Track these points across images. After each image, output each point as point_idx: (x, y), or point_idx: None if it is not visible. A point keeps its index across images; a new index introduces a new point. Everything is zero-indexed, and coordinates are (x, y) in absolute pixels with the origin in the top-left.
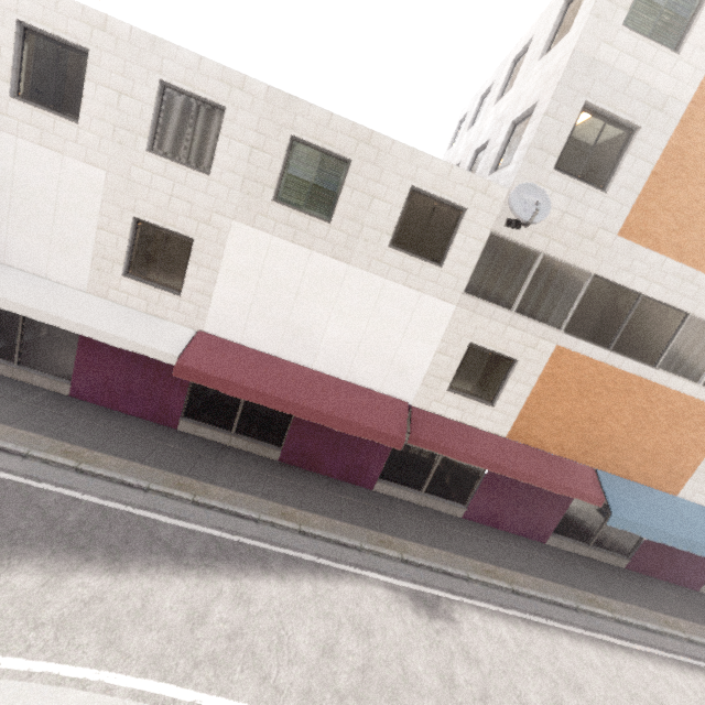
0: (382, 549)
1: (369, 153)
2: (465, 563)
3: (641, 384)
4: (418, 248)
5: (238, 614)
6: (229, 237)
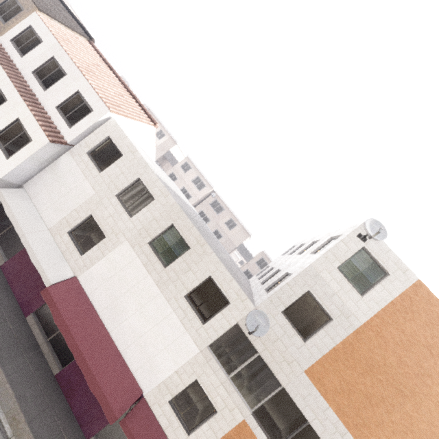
0: None
1: (199, 250)
2: None
3: None
4: (199, 306)
5: None
6: (120, 246)
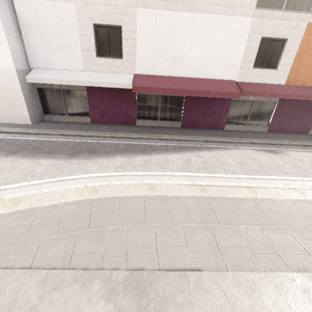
0: (241, 141)
1: None
2: (278, 141)
3: None
4: None
5: (201, 159)
6: (137, 18)
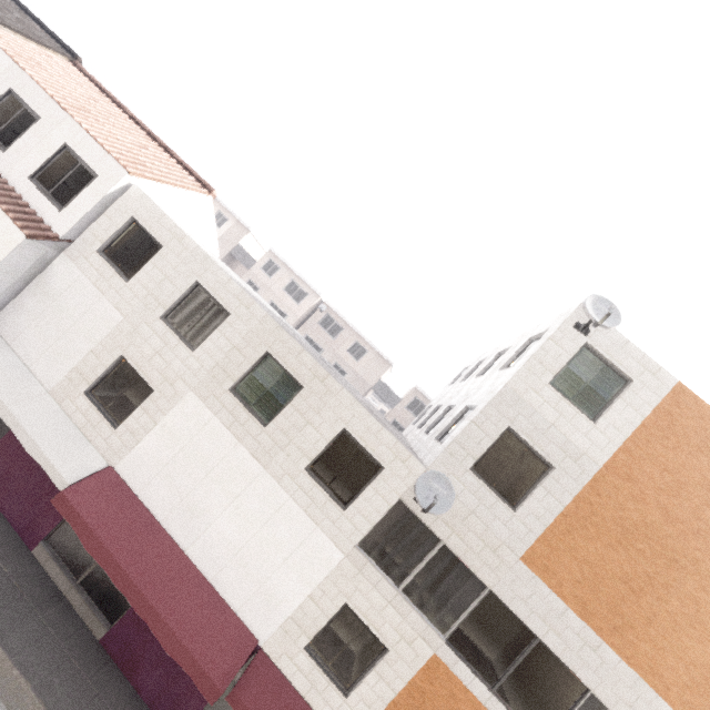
0: None
1: (320, 389)
2: None
3: None
4: (332, 482)
5: None
6: (181, 401)
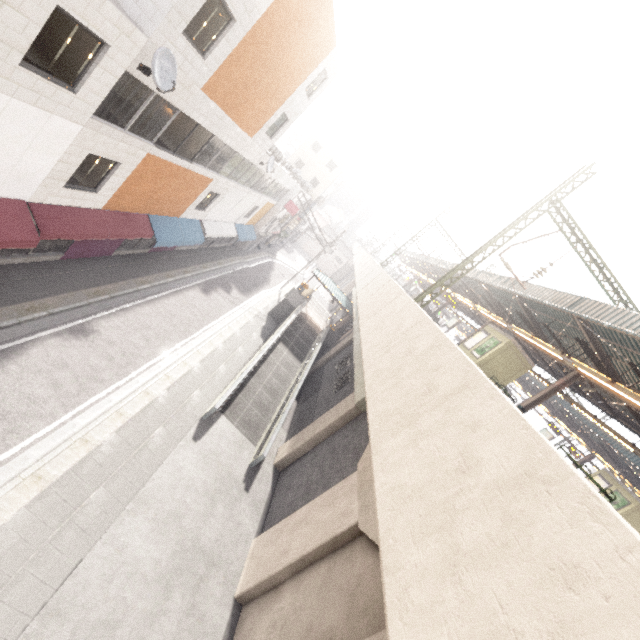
0: (34, 315)
1: None
2: (82, 295)
3: (183, 171)
4: (50, 67)
5: None
6: None
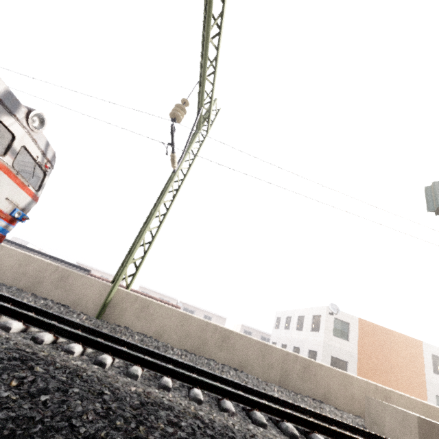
0: None
1: None
2: None
3: None
4: None
5: None
6: None
